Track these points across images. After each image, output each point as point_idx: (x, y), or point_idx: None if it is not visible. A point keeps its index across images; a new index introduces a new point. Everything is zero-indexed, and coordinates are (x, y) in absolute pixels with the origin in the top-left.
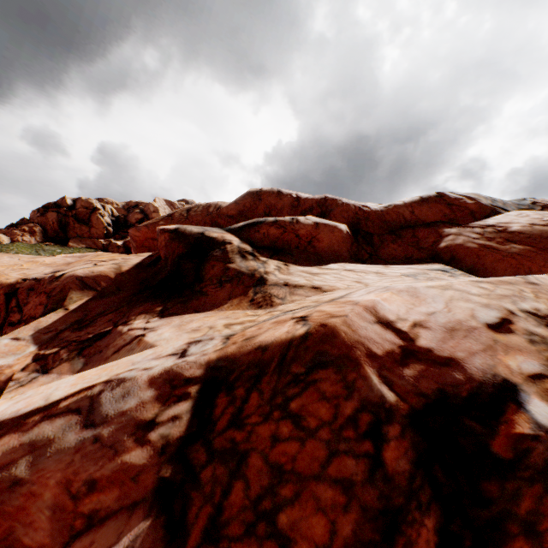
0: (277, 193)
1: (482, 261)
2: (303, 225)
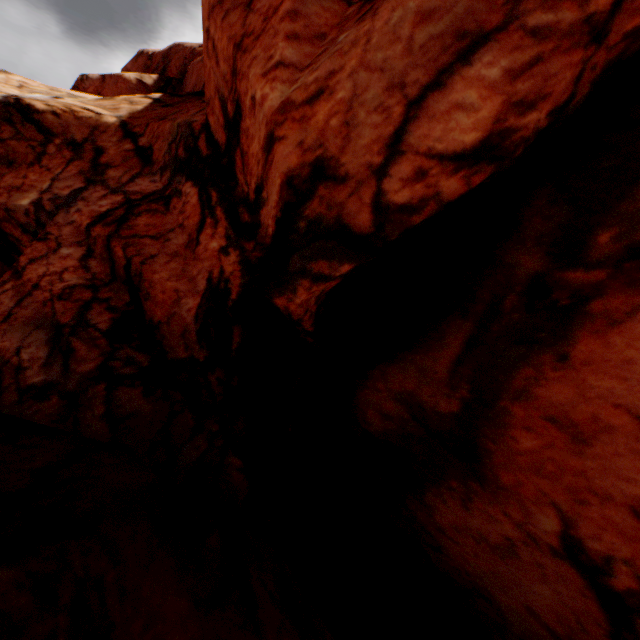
0: (140, 54)
1: (191, 80)
2: (93, 82)
